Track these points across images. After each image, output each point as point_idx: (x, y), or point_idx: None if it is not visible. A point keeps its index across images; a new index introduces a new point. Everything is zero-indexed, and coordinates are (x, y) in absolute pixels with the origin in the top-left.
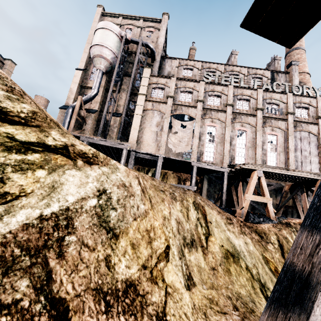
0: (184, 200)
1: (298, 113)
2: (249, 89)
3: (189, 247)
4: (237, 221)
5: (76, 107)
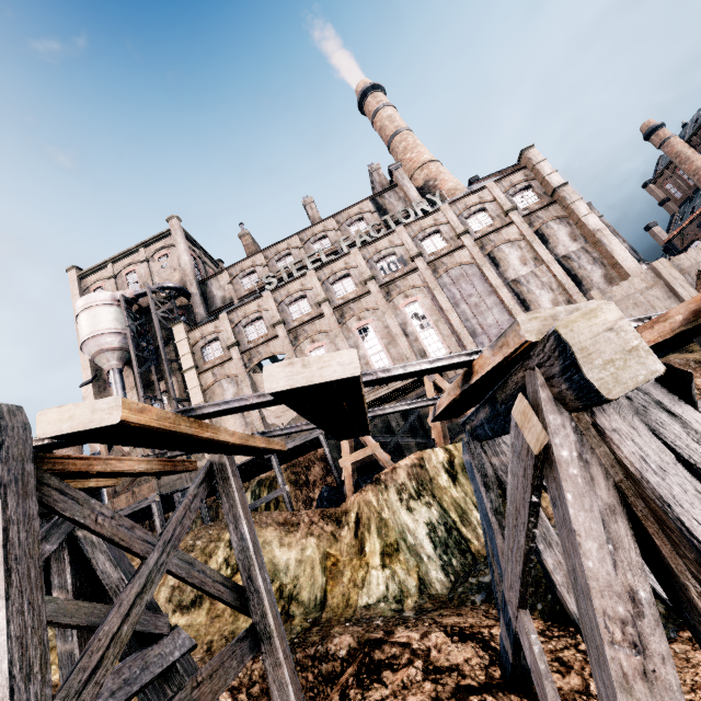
0: (213, 542)
1: (429, 246)
2: (338, 259)
3: (185, 610)
4: (310, 518)
5: (102, 453)
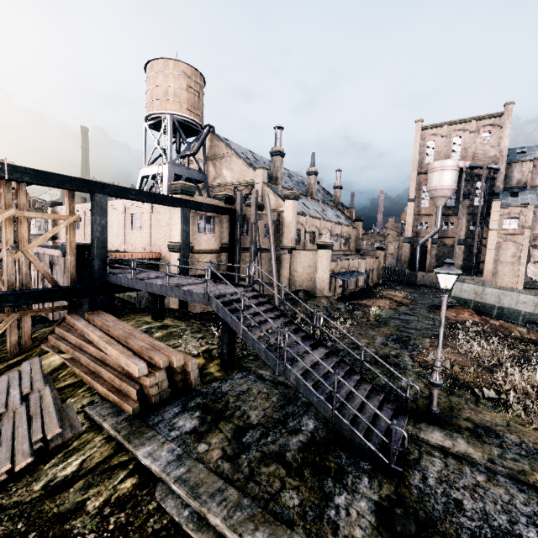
0: None
1: None
2: None
3: None
4: None
5: (428, 249)
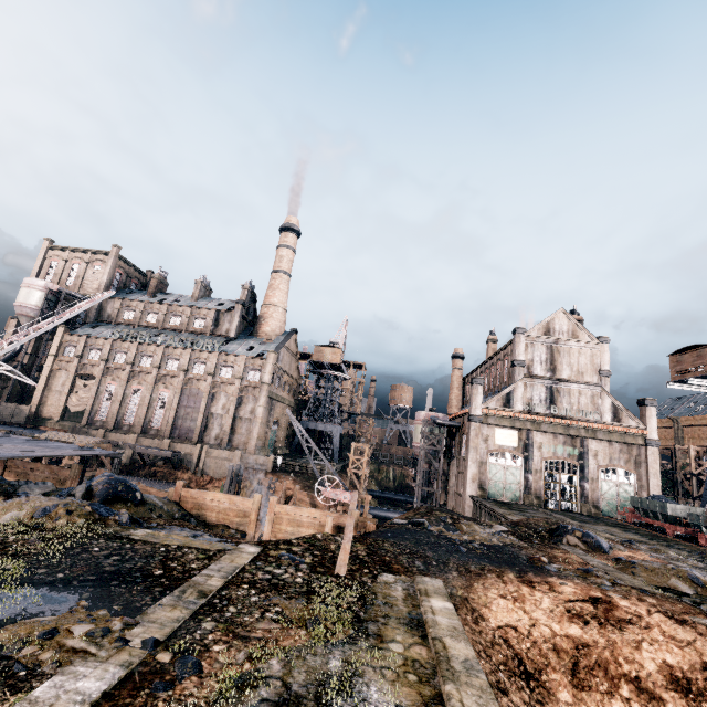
0: None
1: (197, 368)
2: (154, 345)
3: None
4: None
5: None
